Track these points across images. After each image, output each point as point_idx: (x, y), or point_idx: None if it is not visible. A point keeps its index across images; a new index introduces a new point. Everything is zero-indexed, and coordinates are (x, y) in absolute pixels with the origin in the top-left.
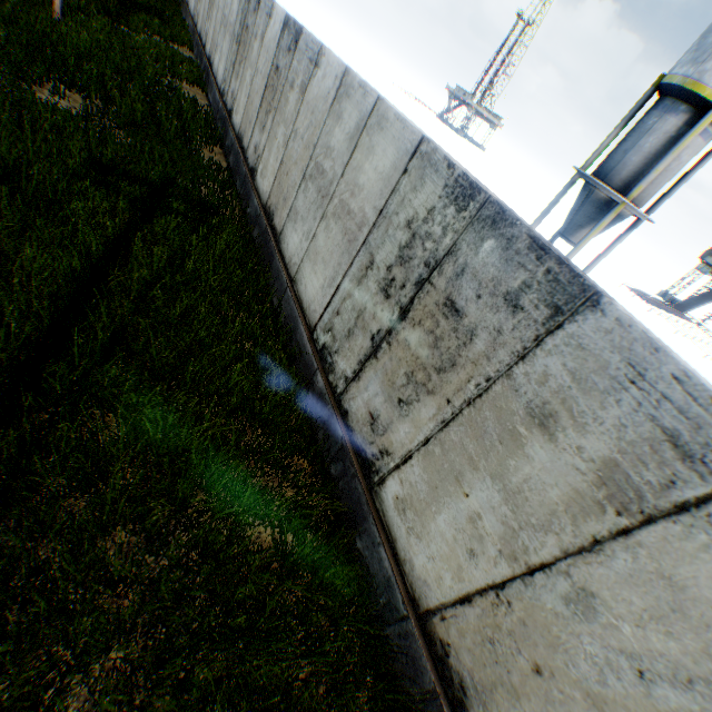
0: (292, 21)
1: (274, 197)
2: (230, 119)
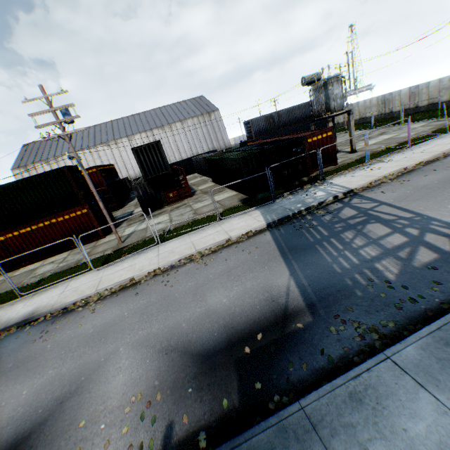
0: (411, 86)
1: (429, 102)
2: (391, 113)
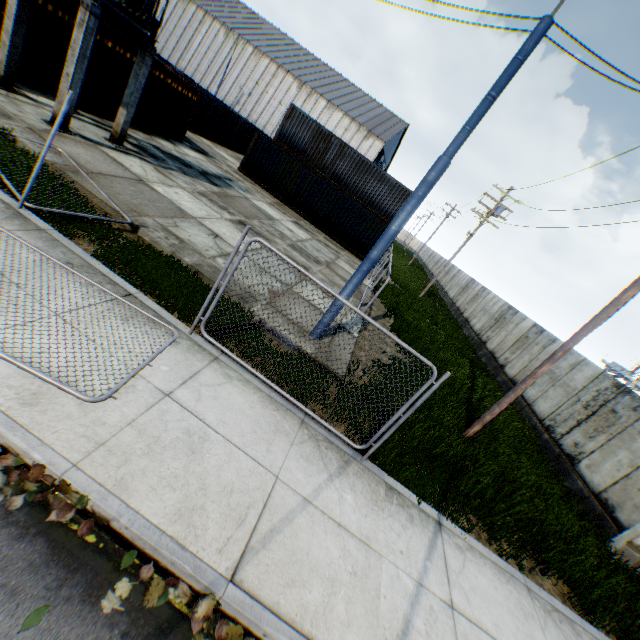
0: (538, 325)
1: (518, 376)
2: (484, 345)
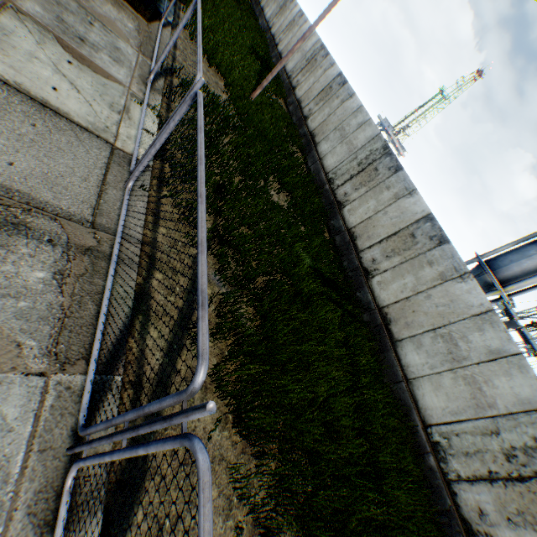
0: (437, 223)
1: (393, 312)
2: (340, 209)
